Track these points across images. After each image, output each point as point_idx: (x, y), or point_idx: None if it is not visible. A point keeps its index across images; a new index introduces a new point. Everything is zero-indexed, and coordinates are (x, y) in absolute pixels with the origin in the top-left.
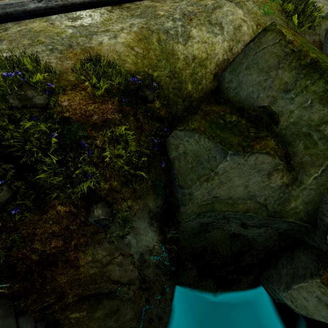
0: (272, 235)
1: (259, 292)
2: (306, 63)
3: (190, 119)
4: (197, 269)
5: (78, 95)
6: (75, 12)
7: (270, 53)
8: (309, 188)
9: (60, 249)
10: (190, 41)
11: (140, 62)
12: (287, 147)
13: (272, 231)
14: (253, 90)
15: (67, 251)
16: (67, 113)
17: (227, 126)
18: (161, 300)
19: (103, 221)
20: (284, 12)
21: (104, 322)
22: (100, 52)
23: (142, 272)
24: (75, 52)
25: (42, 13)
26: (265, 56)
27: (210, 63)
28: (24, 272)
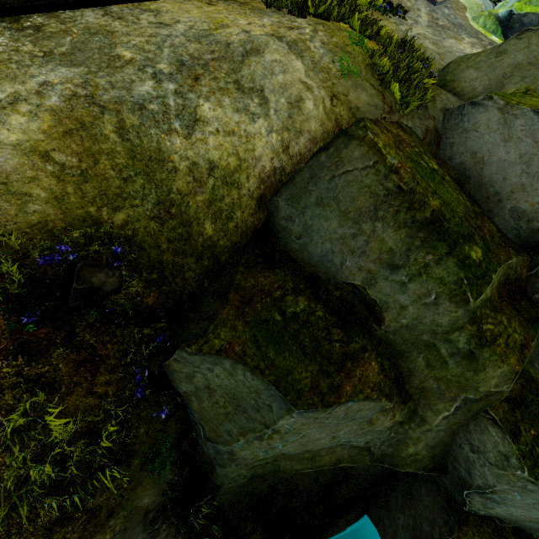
0: None
1: (365, 519)
2: (425, 218)
3: (213, 316)
4: (263, 528)
5: None
6: None
7: (359, 184)
8: (436, 430)
9: None
10: (200, 129)
11: (73, 194)
12: (399, 361)
13: None
14: (334, 250)
15: None
16: None
17: (289, 328)
18: None
19: None
20: (377, 70)
21: None
22: None
23: None
24: None
25: None
26: (351, 188)
27: (248, 177)
28: None
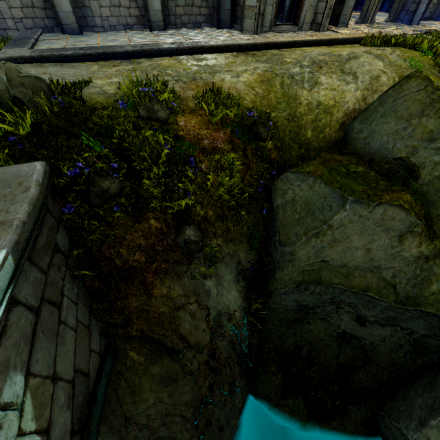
0: (402, 343)
1: None
2: None
3: (306, 163)
4: (283, 376)
5: (194, 119)
6: (201, 55)
7: (412, 99)
8: None
9: (141, 266)
10: (317, 87)
11: (258, 101)
12: (429, 209)
13: (402, 335)
14: (388, 140)
15: (146, 271)
16: (182, 132)
17: (350, 175)
18: (228, 400)
19: (192, 244)
20: (437, 67)
21: (158, 386)
22: (221, 87)
23: (214, 341)
24: (197, 84)
25: (172, 53)
26: (406, 103)
27: (338, 111)
28: (105, 274)
